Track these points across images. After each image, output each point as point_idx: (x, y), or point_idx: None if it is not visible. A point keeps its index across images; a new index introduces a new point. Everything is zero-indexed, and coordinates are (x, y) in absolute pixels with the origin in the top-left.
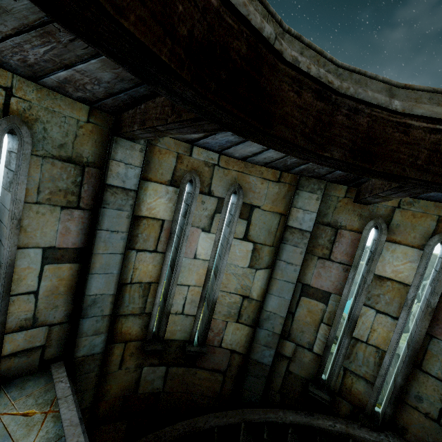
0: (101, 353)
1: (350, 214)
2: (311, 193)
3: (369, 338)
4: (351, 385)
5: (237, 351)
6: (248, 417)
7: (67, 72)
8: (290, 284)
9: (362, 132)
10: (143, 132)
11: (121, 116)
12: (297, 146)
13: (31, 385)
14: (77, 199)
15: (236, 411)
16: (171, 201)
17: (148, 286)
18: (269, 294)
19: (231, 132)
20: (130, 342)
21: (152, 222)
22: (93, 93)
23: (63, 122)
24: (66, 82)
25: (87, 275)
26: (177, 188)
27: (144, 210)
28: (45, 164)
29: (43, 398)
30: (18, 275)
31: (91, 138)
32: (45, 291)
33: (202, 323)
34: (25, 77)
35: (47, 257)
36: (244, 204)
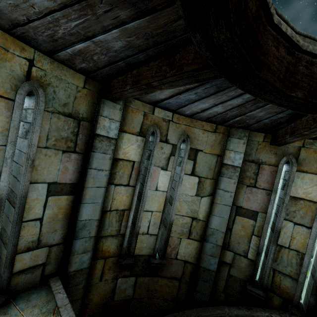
0: (87, 268)
1: (268, 153)
2: (239, 139)
3: (290, 244)
4: (279, 282)
5: (189, 262)
6: (201, 314)
7: (84, 44)
8: (227, 206)
9: (316, 78)
10: (134, 90)
11: (109, 83)
12: (274, 87)
13: (35, 297)
14: (74, 145)
15: (191, 310)
16: (139, 147)
17: (123, 213)
18: (212, 215)
19: (224, 78)
20: (109, 258)
21: (126, 163)
22: (96, 63)
23: (67, 87)
24: (78, 54)
25: (79, 205)
26: (143, 138)
27: (121, 154)
28: (53, 117)
29: (46, 308)
30: (29, 205)
31: (85, 100)
32: (48, 217)
33: (160, 241)
34: (44, 52)
35: (50, 191)
36: (191, 148)
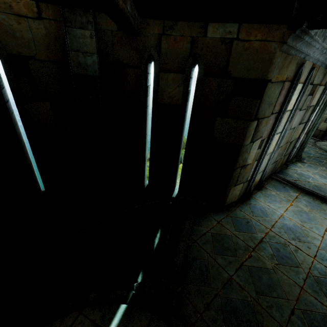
0: None
1: None
2: None
3: None
4: None
5: (322, 130)
6: None
7: None
8: None
9: None
10: None
11: None
12: None
13: None
14: None
15: None
16: None
17: None
18: None
19: None
20: None
21: None
22: None
23: None
24: None
25: None
26: None
27: None
28: None
29: None
30: None
31: None
32: None
33: None
34: None
35: None
36: None
